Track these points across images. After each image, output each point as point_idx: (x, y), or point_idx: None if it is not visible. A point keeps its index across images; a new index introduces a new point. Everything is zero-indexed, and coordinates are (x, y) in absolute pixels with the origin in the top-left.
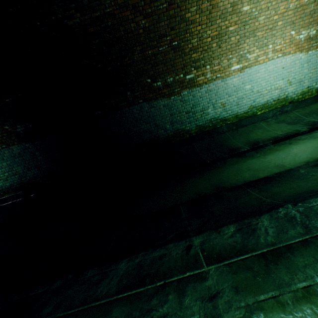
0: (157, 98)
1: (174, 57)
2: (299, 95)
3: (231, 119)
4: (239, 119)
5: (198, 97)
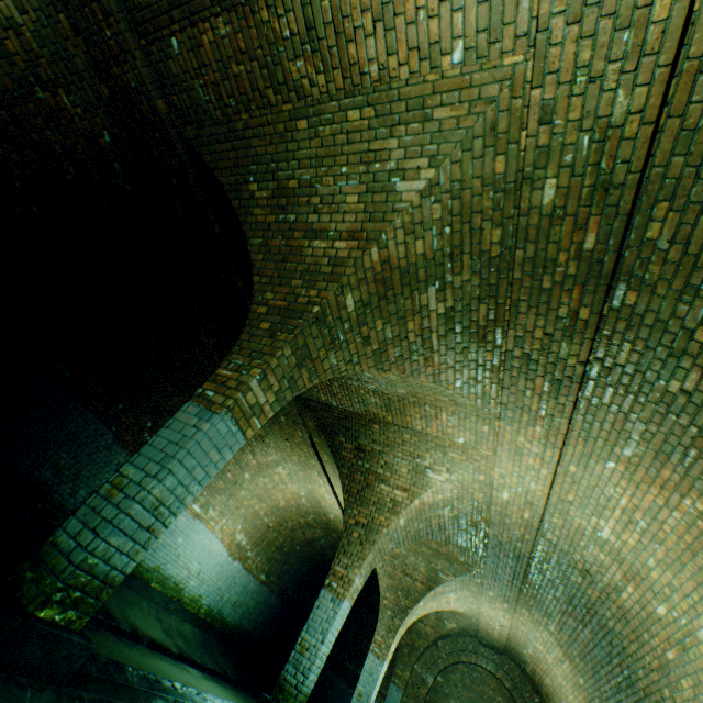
0: (128, 447)
1: None
2: (191, 597)
3: None
4: (136, 571)
5: None
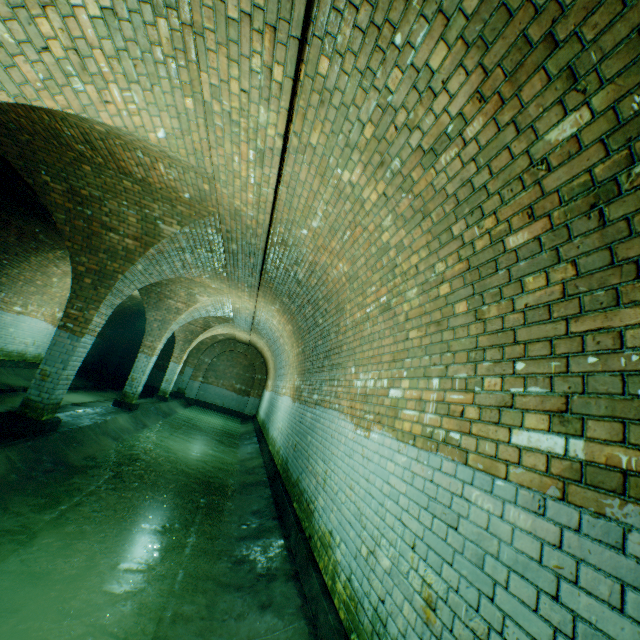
0: None
1: None
2: (33, 357)
3: None
4: None
5: None
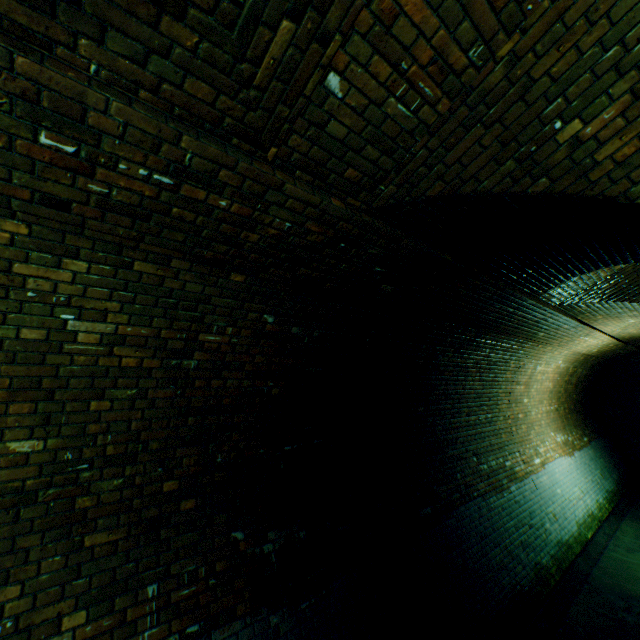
0: (490, 491)
1: (489, 432)
2: (597, 510)
3: (574, 544)
4: (579, 545)
5: (527, 497)
